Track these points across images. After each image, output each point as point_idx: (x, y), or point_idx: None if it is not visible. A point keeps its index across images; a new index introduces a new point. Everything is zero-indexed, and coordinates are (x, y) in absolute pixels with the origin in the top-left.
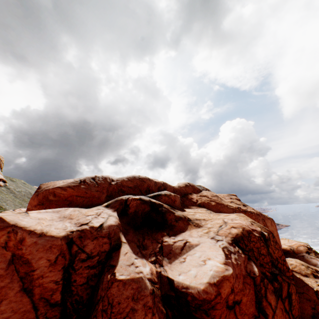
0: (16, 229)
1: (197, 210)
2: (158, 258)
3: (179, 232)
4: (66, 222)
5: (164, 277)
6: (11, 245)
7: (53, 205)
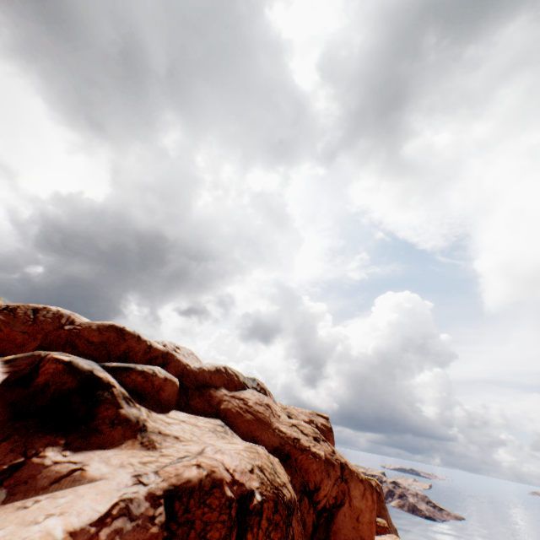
0: None
1: (201, 419)
2: None
3: (95, 447)
4: None
5: None
6: None
7: None
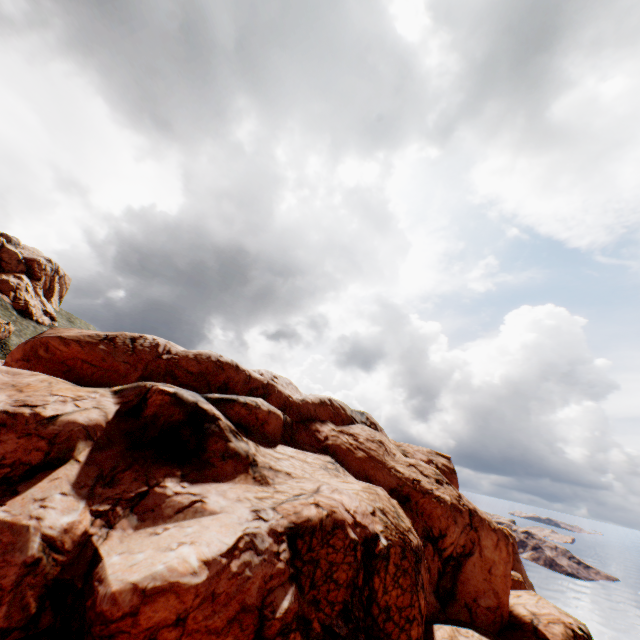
0: None
1: (309, 455)
2: (116, 510)
3: (210, 479)
4: (5, 392)
5: (91, 547)
6: None
7: (42, 366)
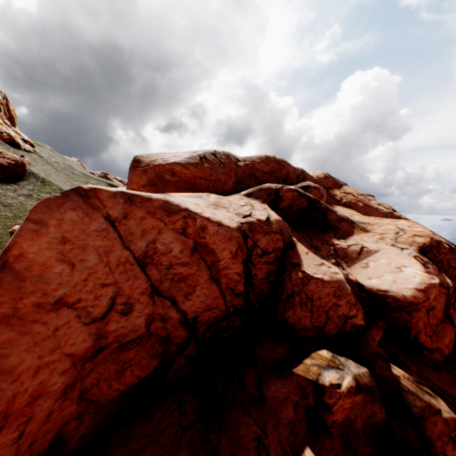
0: (191, 214)
1: (346, 211)
2: (338, 261)
3: (346, 235)
4: (222, 211)
5: (352, 280)
6: (190, 232)
7: (170, 187)
